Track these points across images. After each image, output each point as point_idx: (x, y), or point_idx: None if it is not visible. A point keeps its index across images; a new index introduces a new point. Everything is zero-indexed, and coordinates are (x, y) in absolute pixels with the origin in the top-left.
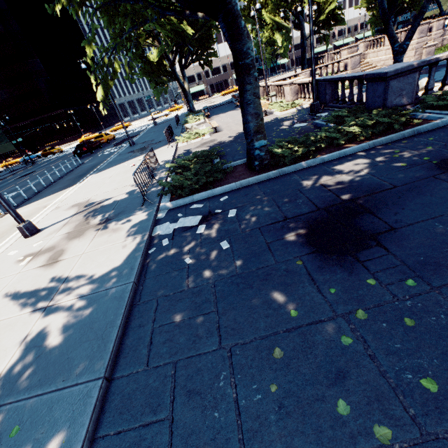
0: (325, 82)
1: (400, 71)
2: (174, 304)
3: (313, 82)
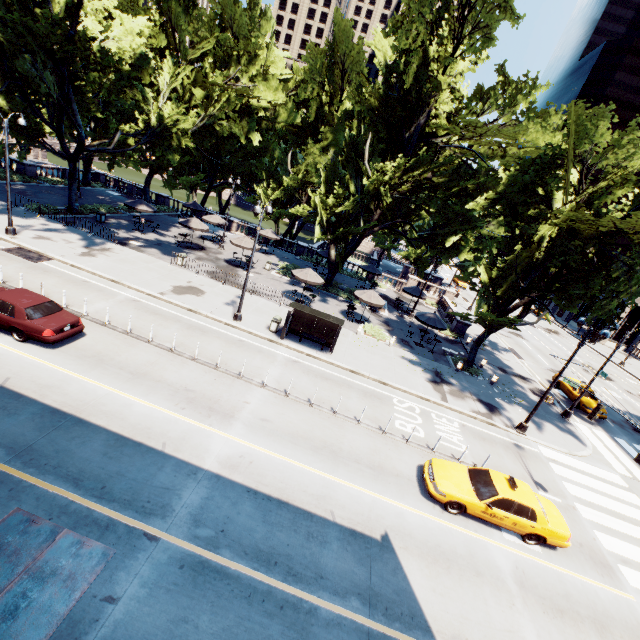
0: None
1: (30, 165)
2: None
3: None
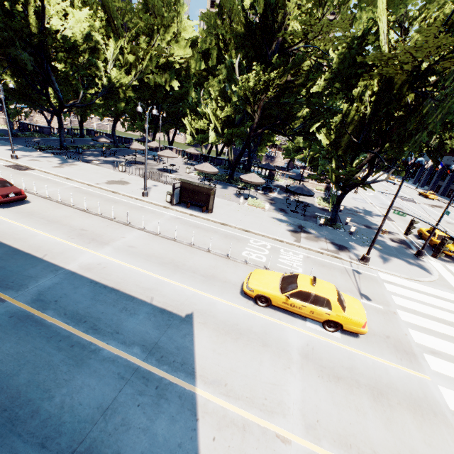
0: (24, 123)
1: (46, 127)
2: (16, 143)
3: (20, 122)
